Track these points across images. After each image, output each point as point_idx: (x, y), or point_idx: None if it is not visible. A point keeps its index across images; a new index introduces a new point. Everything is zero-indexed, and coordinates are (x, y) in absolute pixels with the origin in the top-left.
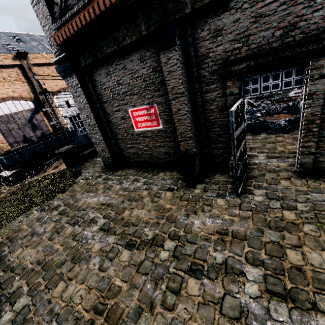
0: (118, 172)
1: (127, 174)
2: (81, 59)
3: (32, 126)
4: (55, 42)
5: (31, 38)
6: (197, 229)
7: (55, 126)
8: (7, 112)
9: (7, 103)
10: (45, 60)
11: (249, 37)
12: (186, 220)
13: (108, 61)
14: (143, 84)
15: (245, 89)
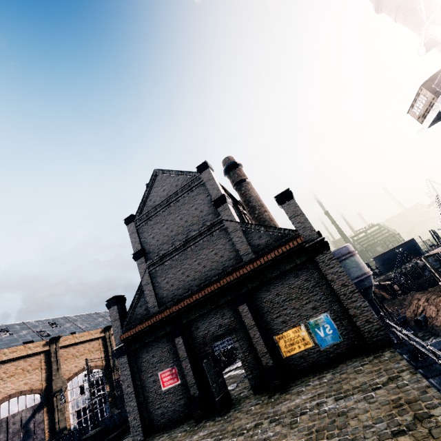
0: (145, 439)
1: (154, 437)
2: (133, 345)
3: (25, 433)
4: (120, 339)
5: (66, 320)
6: (194, 439)
7: (54, 429)
8: (4, 416)
9: (11, 401)
10: (75, 339)
11: (209, 328)
12: (190, 439)
13: (149, 344)
14: (168, 354)
15: (215, 349)
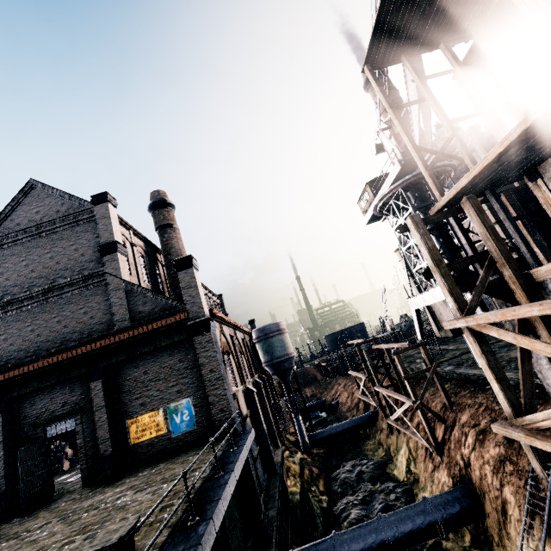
0: None
1: None
2: None
3: None
4: None
5: None
6: None
7: None
8: None
9: None
10: None
11: (49, 406)
12: None
13: None
14: None
15: (49, 432)
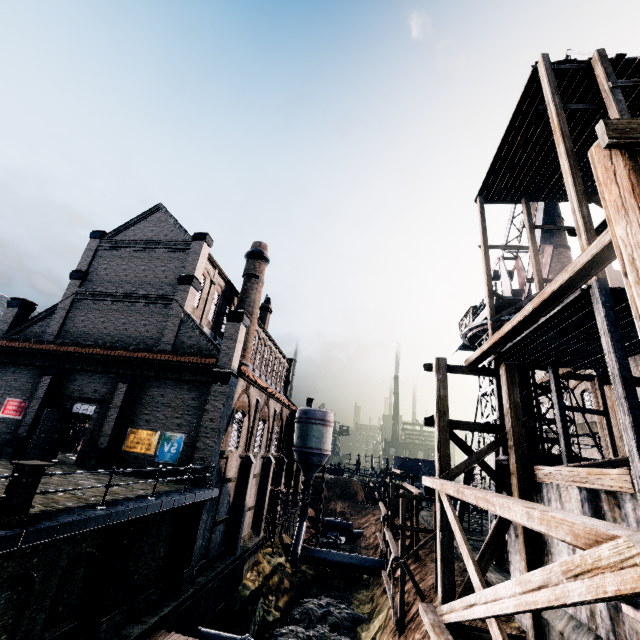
0: None
1: None
2: (4, 357)
3: None
4: None
5: None
6: None
7: None
8: None
9: None
10: None
11: (84, 387)
12: None
13: (21, 366)
14: (30, 387)
15: (75, 408)
